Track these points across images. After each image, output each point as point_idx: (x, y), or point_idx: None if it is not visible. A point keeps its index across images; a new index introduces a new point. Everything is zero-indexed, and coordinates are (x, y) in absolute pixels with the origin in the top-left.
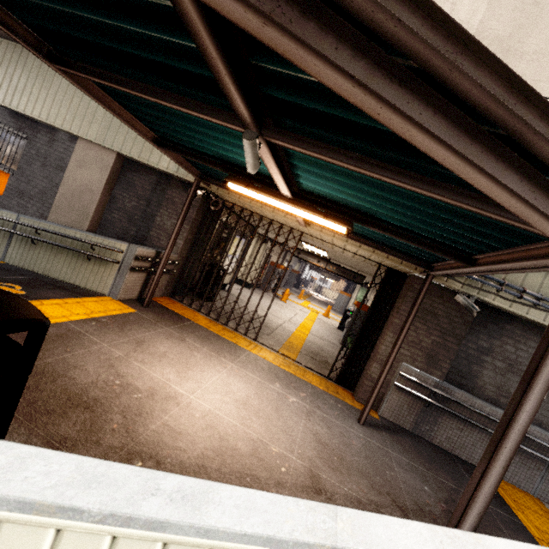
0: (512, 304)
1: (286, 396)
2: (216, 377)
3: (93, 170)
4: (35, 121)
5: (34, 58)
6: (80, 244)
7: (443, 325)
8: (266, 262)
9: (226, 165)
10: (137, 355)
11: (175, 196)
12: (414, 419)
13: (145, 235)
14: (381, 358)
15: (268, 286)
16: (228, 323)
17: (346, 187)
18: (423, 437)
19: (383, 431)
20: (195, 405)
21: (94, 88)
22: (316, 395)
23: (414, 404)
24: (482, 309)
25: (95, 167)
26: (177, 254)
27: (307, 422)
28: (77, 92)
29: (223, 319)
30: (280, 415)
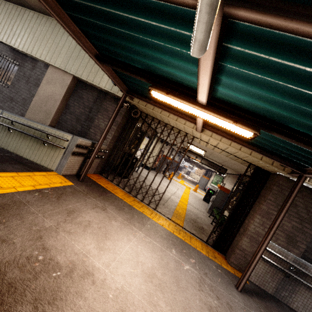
0: None
1: (182, 264)
2: (128, 246)
3: (56, 86)
4: (25, 54)
5: (28, 15)
6: (40, 133)
7: (301, 214)
8: (160, 155)
9: (151, 77)
10: (66, 225)
11: (108, 106)
12: (276, 286)
13: (86, 131)
14: (250, 234)
15: (161, 169)
16: (137, 195)
17: (272, 91)
18: (282, 301)
19: (255, 297)
20: (109, 281)
21: None
22: (202, 260)
23: (276, 274)
24: None
25: (58, 84)
26: (106, 145)
27: (201, 293)
28: (52, 36)
29: (133, 192)
30: (179, 287)
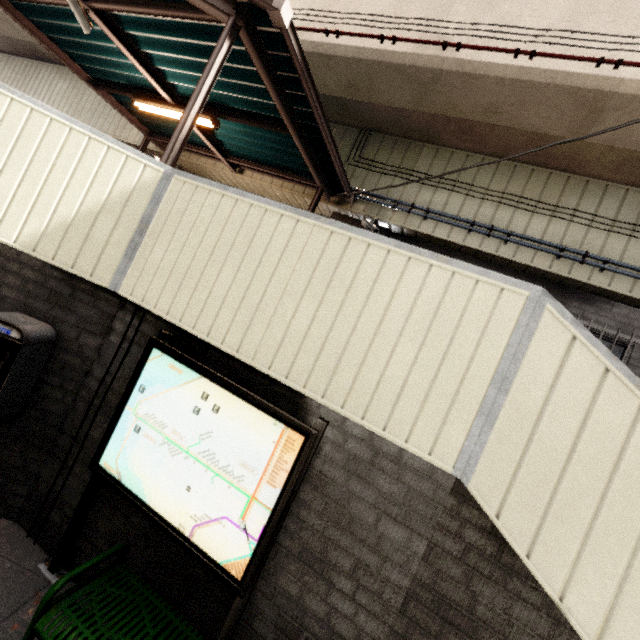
0: (406, 221)
1: None
2: None
3: None
4: None
5: (46, 70)
6: None
7: None
8: None
9: (136, 91)
10: None
11: None
12: None
13: None
14: None
15: None
16: None
17: (182, 67)
18: None
19: None
20: None
21: (26, 21)
22: None
23: None
24: (391, 237)
25: None
26: None
27: None
28: (74, 91)
29: None
30: None
